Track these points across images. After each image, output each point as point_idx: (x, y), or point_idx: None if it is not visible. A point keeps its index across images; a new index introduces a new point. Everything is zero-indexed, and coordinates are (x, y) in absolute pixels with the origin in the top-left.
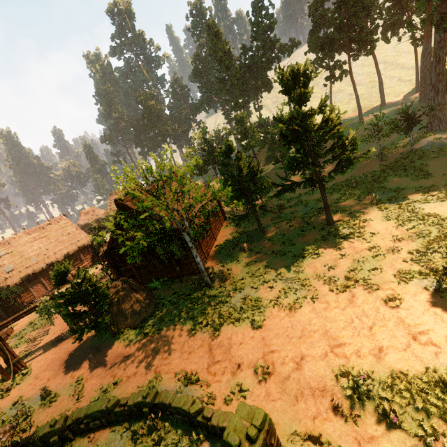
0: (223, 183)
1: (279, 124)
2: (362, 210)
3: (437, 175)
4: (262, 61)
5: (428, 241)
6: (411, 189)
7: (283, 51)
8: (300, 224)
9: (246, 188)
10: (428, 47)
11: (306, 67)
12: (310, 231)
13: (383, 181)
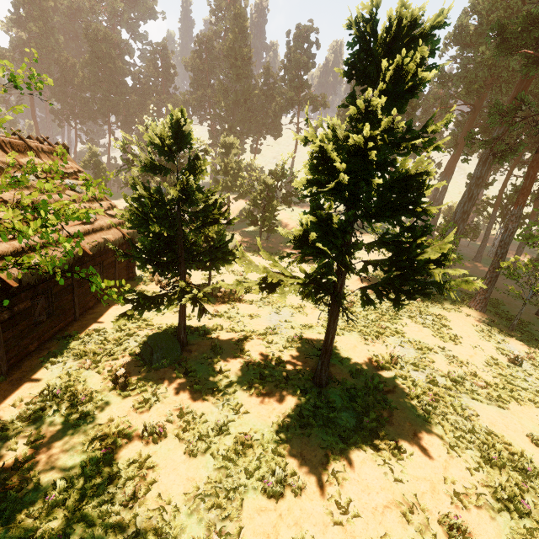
0: (131, 205)
1: (328, 116)
2: (376, 371)
3: (467, 343)
4: (283, 98)
5: (526, 534)
6: (441, 355)
7: (310, 102)
8: (262, 356)
9: (182, 241)
10: (447, 182)
11: (436, 22)
12: (278, 385)
13: (397, 321)
